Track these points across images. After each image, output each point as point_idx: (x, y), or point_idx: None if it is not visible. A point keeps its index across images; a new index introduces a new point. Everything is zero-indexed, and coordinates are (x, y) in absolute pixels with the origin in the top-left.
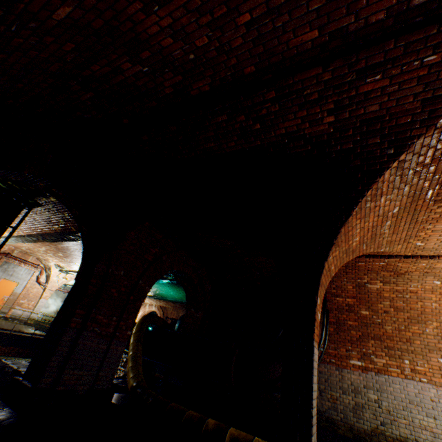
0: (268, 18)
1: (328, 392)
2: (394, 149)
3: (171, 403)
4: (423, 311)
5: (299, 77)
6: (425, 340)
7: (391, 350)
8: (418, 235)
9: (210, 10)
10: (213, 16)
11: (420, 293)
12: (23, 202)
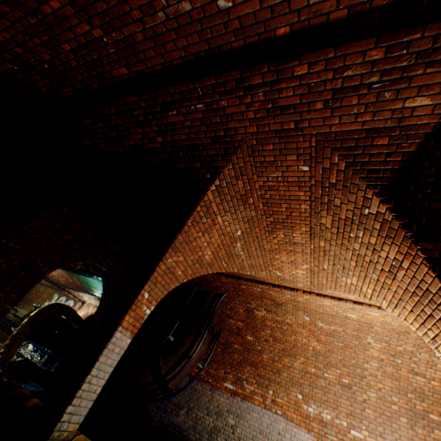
0: (84, 51)
1: (195, 411)
2: (210, 174)
3: (11, 379)
4: (295, 345)
5: (126, 100)
6: (291, 374)
7: (262, 378)
8: (274, 264)
9: (35, 34)
10: (41, 39)
11: (295, 326)
12: None
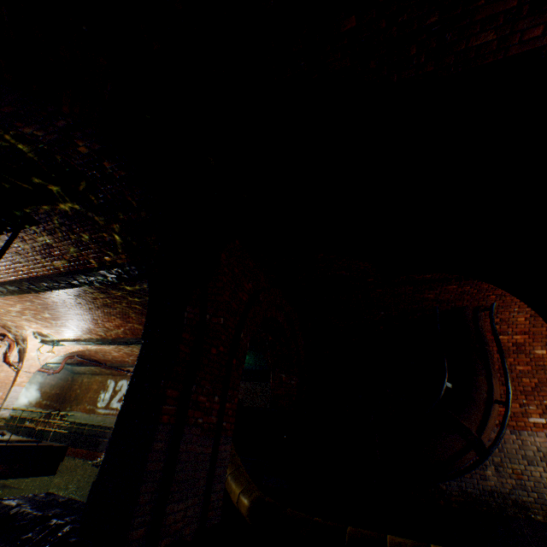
0: None
1: (507, 466)
2: None
3: (348, 529)
4: None
5: None
6: None
7: None
8: None
9: None
10: None
11: None
12: (4, 215)
